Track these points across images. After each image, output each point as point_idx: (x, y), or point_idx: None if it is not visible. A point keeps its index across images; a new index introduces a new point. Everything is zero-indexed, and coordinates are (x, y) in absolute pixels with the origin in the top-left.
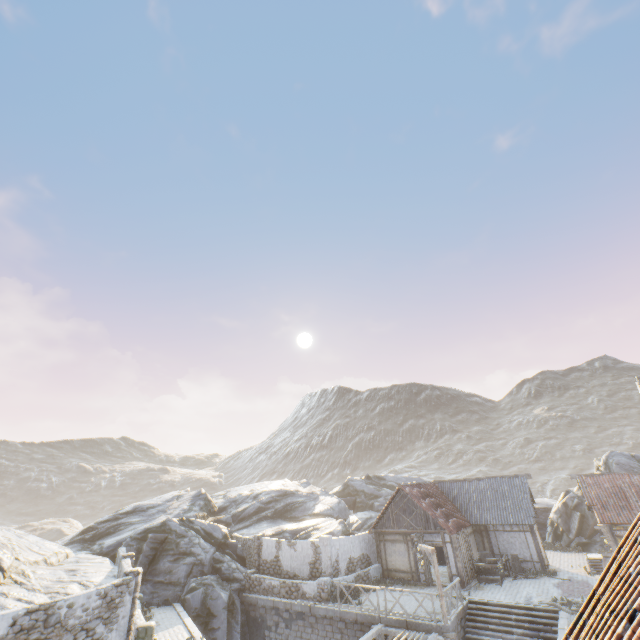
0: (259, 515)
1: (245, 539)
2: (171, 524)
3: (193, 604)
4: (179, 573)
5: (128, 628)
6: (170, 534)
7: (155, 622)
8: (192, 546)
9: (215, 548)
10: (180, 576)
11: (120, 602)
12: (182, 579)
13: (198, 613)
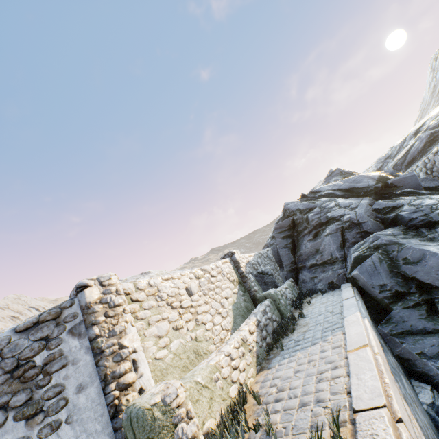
0: (438, 141)
1: (425, 162)
2: (289, 207)
3: (371, 281)
4: (327, 249)
5: (109, 410)
6: (294, 216)
7: (303, 325)
8: (326, 213)
9: (370, 199)
10: (330, 251)
11: (53, 360)
12: (335, 254)
13: (393, 291)
